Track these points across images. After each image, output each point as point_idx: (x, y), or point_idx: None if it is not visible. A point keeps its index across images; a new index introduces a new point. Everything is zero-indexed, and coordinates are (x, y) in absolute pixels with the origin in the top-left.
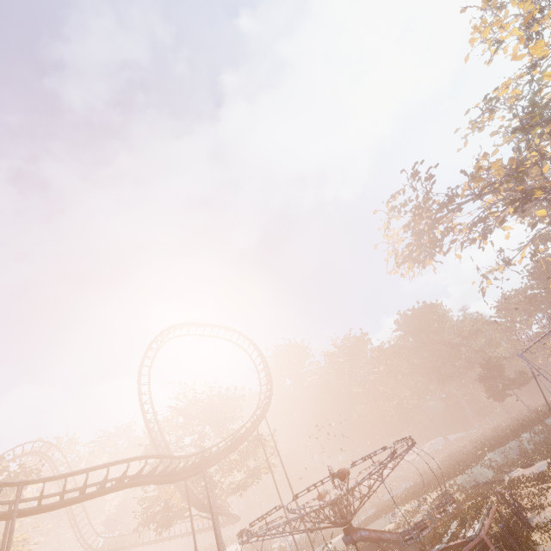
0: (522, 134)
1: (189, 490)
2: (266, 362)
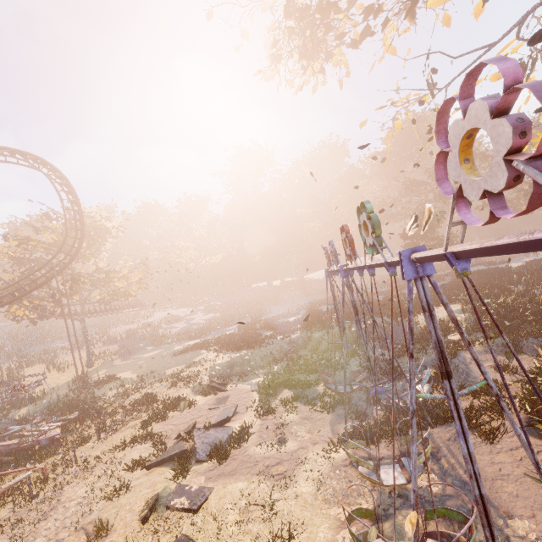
0: None
1: (40, 305)
2: (77, 205)
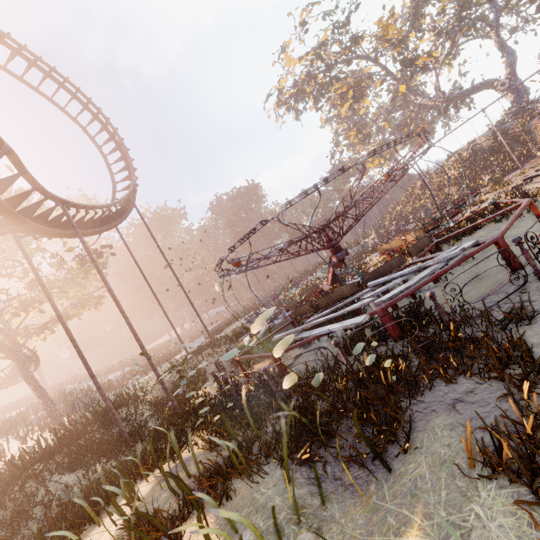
0: (411, 13)
1: None
2: (123, 151)
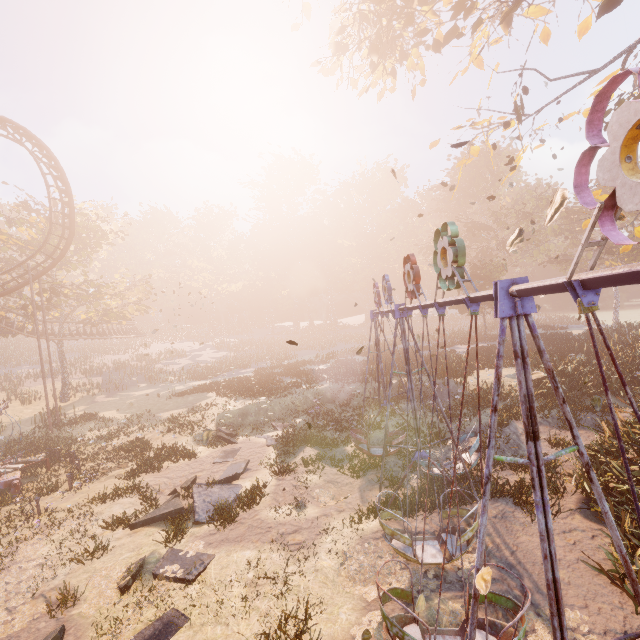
0: None
1: (6, 317)
2: (68, 195)
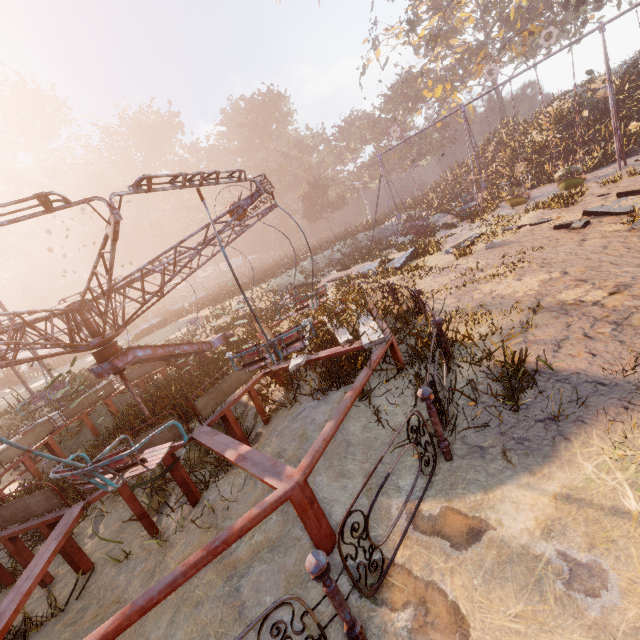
0: None
1: None
2: None
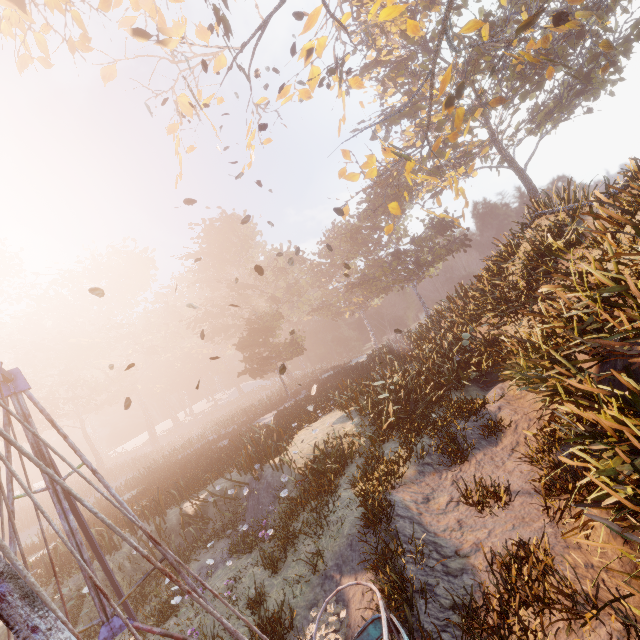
0: None
1: None
2: None
